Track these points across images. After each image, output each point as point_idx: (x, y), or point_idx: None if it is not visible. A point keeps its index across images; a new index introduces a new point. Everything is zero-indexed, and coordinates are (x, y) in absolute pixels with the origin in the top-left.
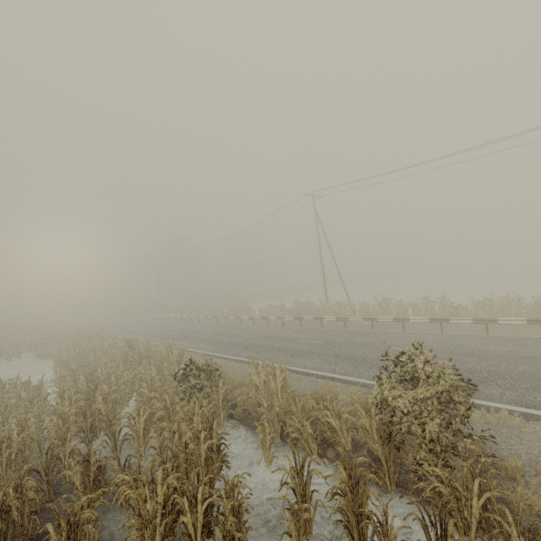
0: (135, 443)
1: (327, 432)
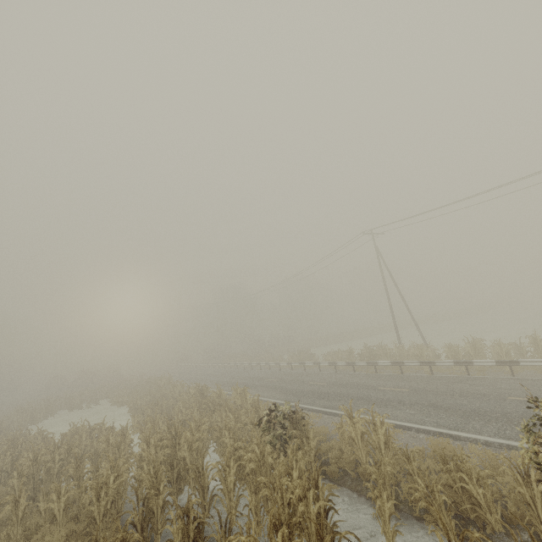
0: (226, 500)
1: (461, 503)
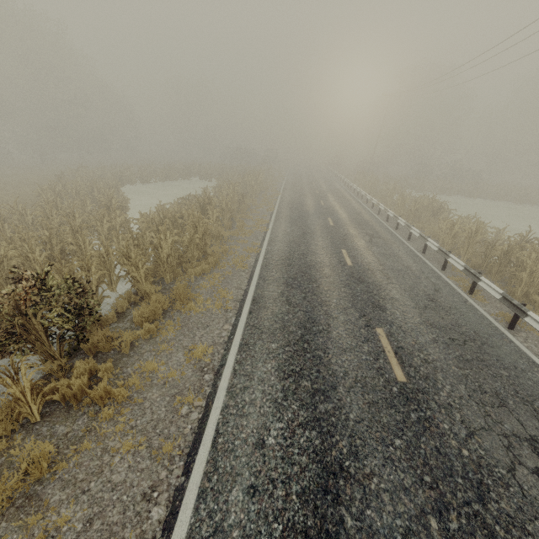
0: None
1: None
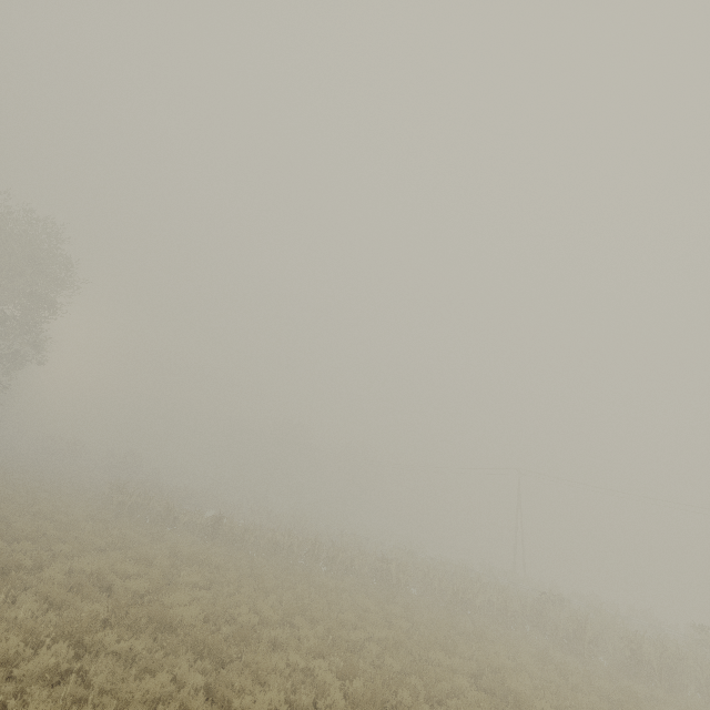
0: None
1: None
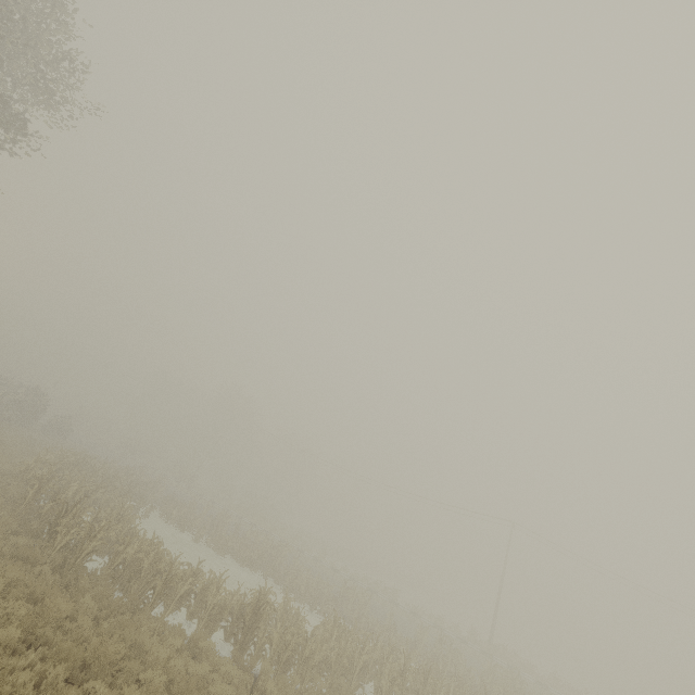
0: None
1: None
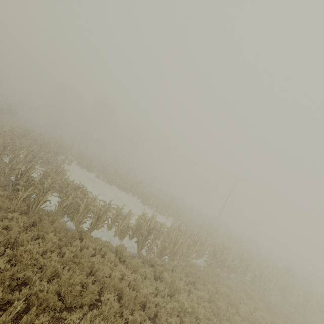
0: None
1: None
